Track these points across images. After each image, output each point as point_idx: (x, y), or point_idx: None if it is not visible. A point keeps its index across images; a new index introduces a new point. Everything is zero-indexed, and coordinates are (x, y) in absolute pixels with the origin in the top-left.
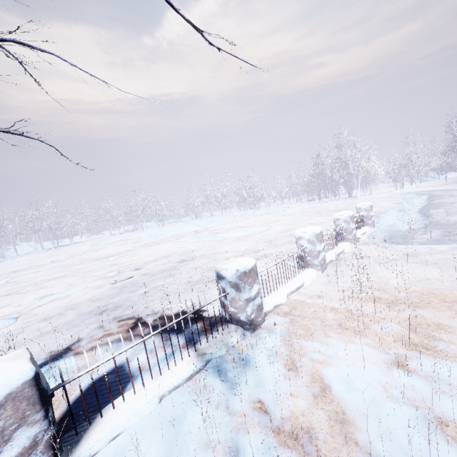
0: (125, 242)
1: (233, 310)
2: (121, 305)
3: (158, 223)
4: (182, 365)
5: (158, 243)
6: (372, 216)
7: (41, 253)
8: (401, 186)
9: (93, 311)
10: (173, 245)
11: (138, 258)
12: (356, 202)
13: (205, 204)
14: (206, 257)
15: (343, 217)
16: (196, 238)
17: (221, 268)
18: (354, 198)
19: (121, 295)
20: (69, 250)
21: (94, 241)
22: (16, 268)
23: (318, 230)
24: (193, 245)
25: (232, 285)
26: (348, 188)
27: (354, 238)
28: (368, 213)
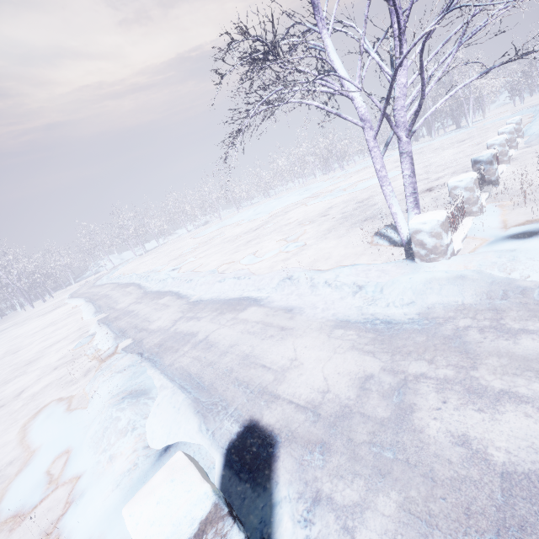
0: (234, 225)
1: (486, 177)
2: (372, 217)
3: (237, 208)
4: (481, 195)
5: (283, 213)
6: (522, 129)
7: (140, 258)
8: (522, 100)
9: (355, 223)
10: (310, 207)
11: (293, 220)
12: (472, 130)
13: (278, 177)
14: (373, 197)
15: (508, 130)
16: (331, 196)
17: (478, 157)
18: (465, 127)
19: (352, 219)
20: (175, 247)
21: (181, 239)
22: (163, 261)
23: (505, 136)
24: (338, 200)
25: (487, 163)
26: (456, 117)
27: (517, 145)
28: (518, 127)
